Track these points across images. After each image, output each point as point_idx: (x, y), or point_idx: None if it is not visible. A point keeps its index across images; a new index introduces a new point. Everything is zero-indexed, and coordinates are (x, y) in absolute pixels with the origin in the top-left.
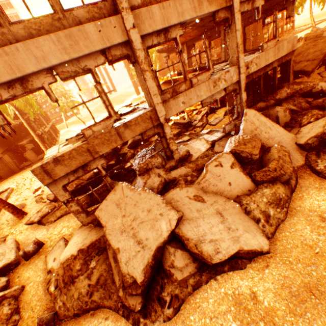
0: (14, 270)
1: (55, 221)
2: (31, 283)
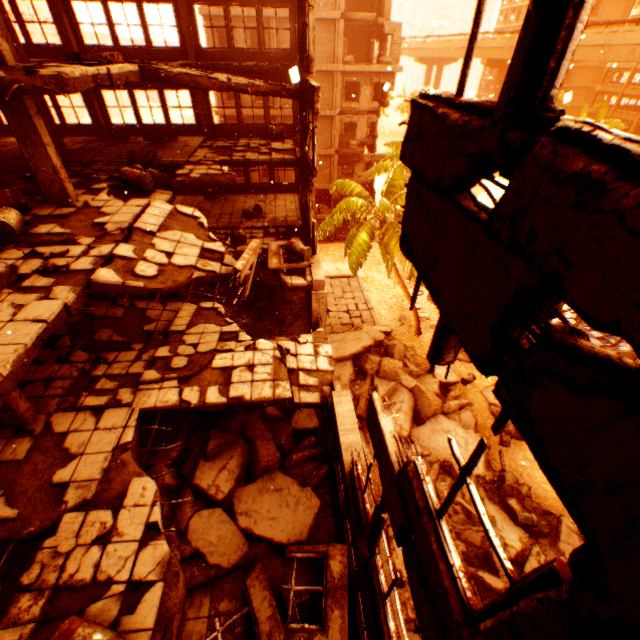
0: (453, 386)
1: (468, 363)
2: (477, 404)
